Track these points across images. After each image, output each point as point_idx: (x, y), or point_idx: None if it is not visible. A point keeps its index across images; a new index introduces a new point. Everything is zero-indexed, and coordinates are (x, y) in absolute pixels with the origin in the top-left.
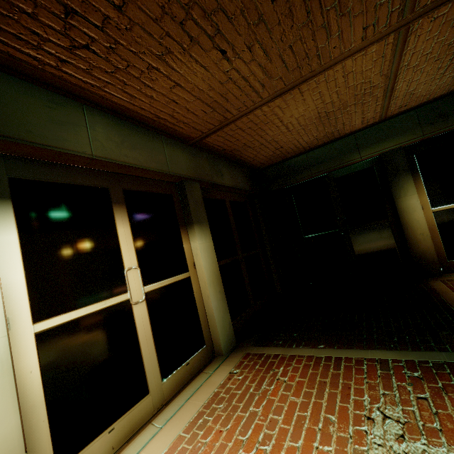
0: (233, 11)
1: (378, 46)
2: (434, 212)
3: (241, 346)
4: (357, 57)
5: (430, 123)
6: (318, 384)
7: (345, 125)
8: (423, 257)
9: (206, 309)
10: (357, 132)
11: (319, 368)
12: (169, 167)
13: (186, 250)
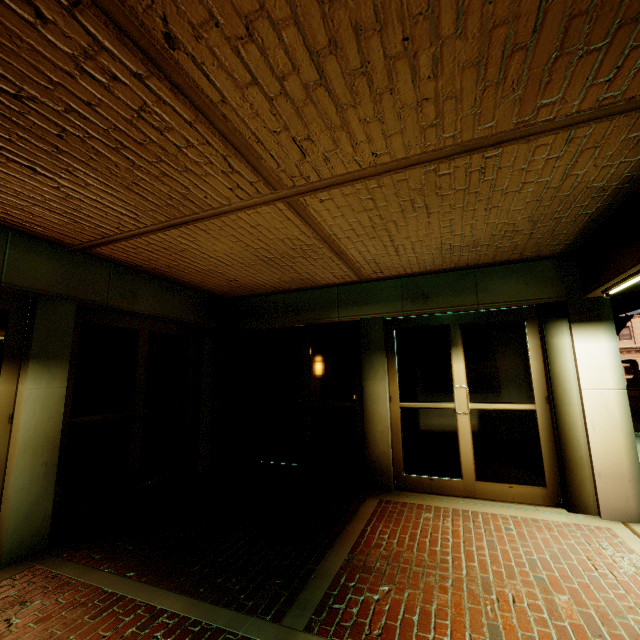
0: (7, 133)
1: (271, 209)
2: (401, 407)
3: (46, 553)
4: (252, 212)
5: (412, 300)
6: (39, 638)
7: (314, 276)
8: (378, 463)
9: (5, 487)
10: (341, 285)
11: (78, 610)
12: (5, 275)
13: (2, 393)
